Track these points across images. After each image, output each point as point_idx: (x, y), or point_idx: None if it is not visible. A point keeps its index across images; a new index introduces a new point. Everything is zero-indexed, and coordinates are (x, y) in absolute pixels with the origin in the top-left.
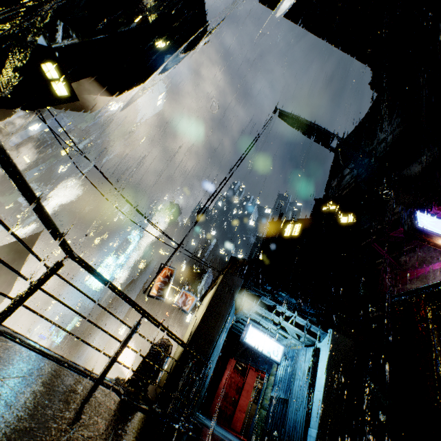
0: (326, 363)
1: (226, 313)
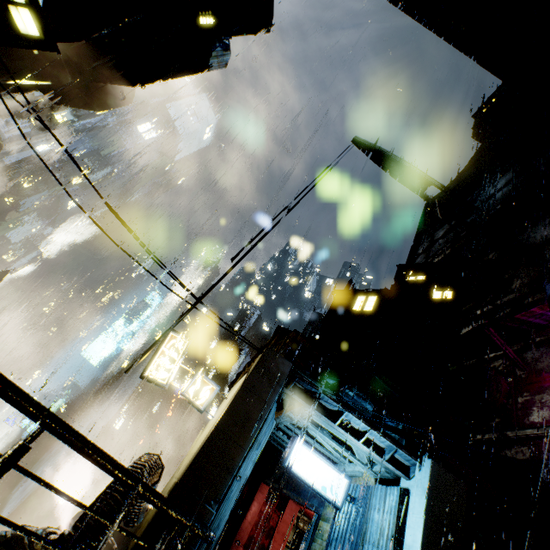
0: (421, 520)
1: (260, 419)
